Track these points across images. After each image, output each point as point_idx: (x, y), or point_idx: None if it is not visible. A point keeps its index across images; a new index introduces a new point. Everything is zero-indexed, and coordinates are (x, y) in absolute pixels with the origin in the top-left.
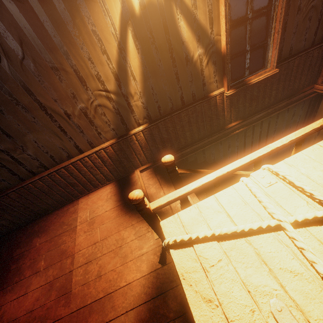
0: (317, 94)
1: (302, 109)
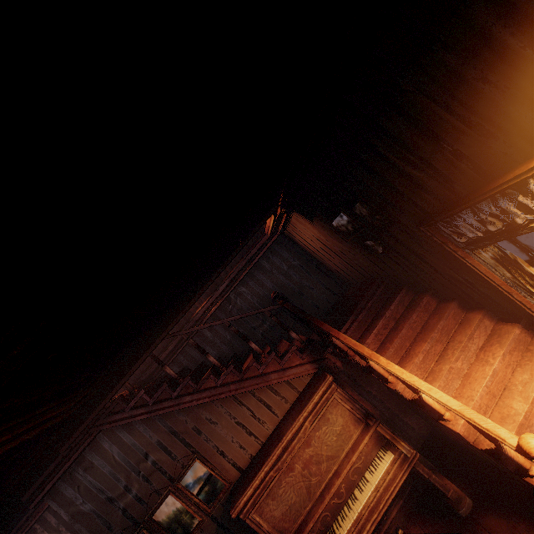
0: (283, 234)
1: (285, 253)
